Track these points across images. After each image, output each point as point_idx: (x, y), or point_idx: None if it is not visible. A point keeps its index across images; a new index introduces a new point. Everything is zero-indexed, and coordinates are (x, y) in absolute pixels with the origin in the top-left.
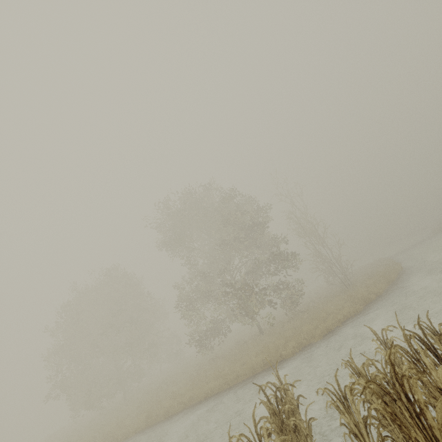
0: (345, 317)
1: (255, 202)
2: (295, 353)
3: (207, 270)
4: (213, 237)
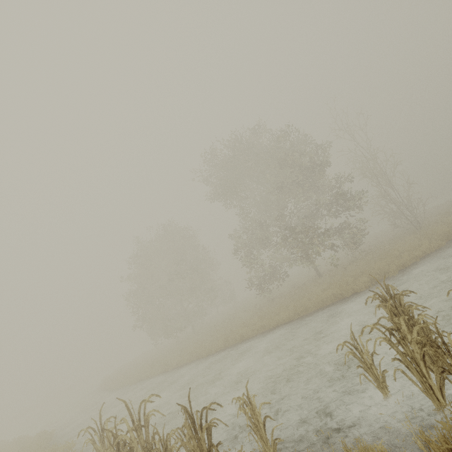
0: (423, 253)
1: (310, 141)
2: (368, 287)
3: (260, 219)
4: (264, 185)
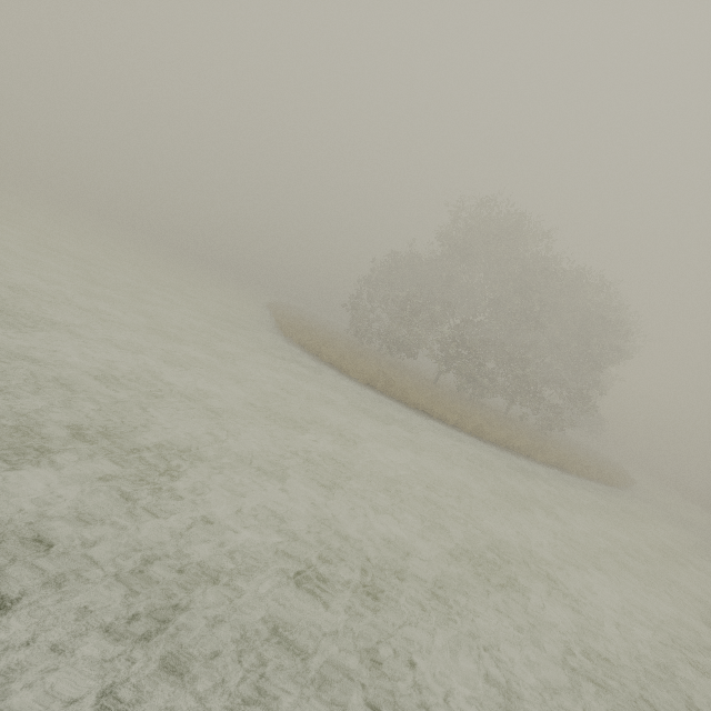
0: None
1: None
2: None
3: None
4: None
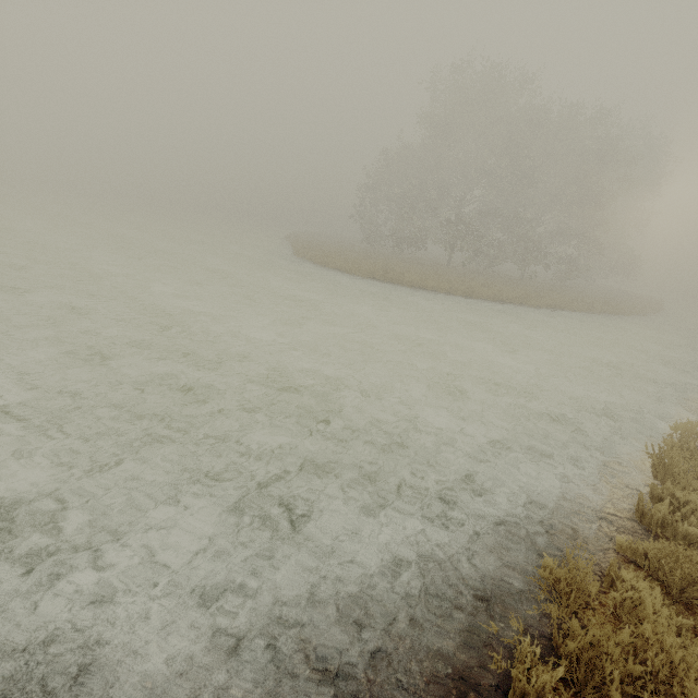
0: None
1: None
2: None
3: None
4: None
